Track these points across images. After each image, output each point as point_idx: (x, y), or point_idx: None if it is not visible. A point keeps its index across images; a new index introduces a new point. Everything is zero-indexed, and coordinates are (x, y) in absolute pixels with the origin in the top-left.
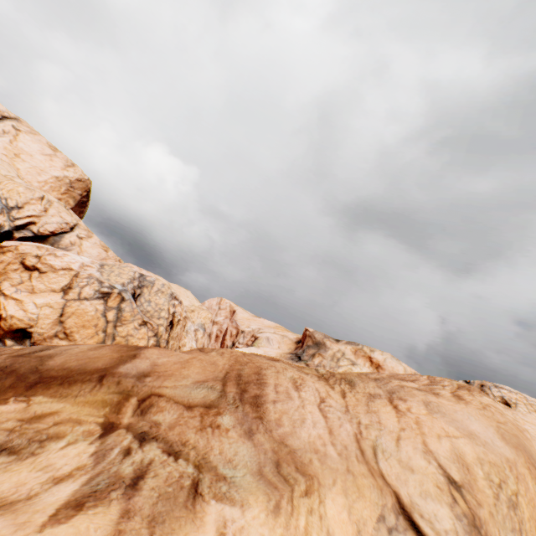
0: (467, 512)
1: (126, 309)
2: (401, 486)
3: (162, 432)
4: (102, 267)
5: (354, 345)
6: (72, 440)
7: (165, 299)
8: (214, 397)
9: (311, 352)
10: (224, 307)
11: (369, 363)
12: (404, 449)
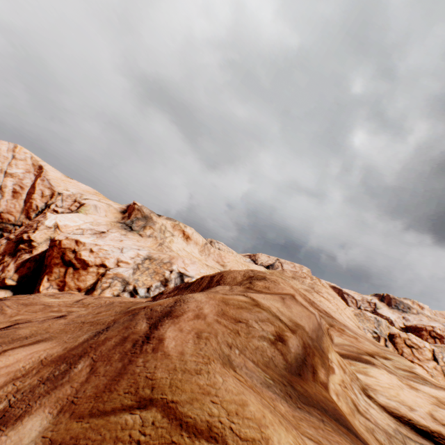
0: None
1: None
2: None
3: (365, 350)
4: None
5: (173, 221)
6: (353, 370)
7: None
8: (322, 318)
9: (140, 223)
10: (22, 158)
11: (183, 235)
12: (345, 318)
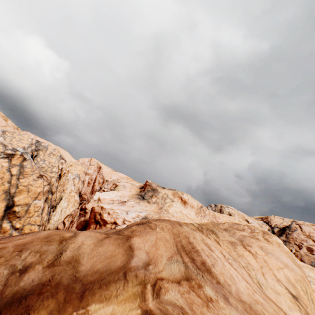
0: (305, 312)
1: (27, 166)
2: (280, 305)
3: None
4: (4, 133)
5: (173, 190)
6: None
7: (56, 159)
8: (183, 269)
9: (150, 194)
10: (93, 164)
11: (180, 201)
12: (268, 280)
